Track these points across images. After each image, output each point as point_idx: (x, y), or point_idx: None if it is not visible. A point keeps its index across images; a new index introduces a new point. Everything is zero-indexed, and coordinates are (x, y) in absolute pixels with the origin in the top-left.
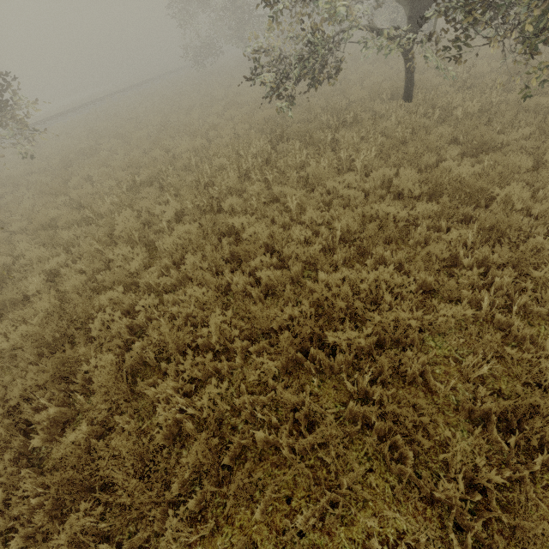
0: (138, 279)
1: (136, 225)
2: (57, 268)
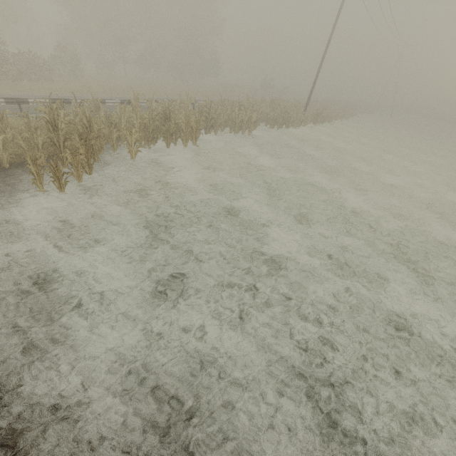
0: None
1: None
2: None
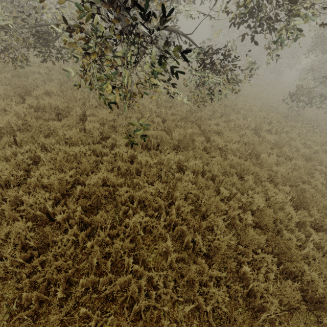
0: (260, 146)
1: (242, 124)
2: (211, 124)
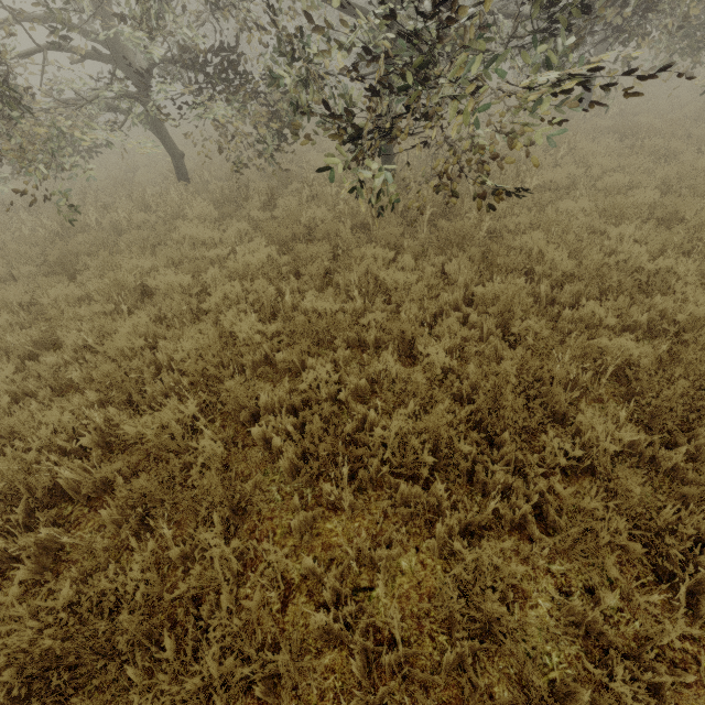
0: None
1: None
2: None
